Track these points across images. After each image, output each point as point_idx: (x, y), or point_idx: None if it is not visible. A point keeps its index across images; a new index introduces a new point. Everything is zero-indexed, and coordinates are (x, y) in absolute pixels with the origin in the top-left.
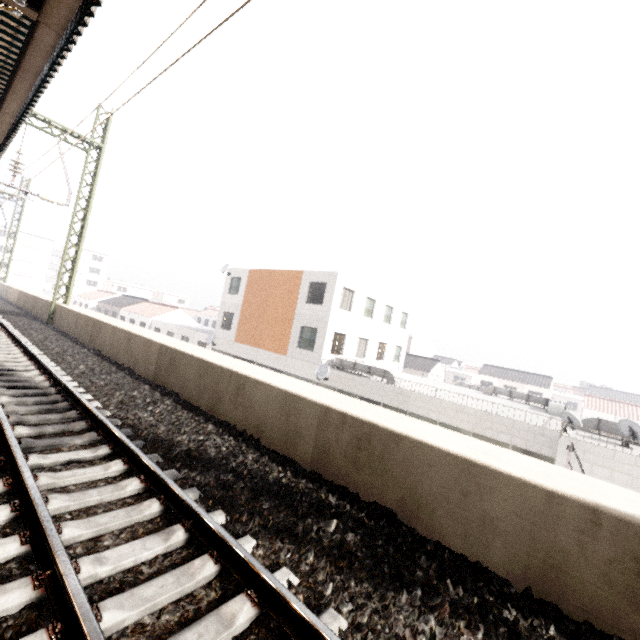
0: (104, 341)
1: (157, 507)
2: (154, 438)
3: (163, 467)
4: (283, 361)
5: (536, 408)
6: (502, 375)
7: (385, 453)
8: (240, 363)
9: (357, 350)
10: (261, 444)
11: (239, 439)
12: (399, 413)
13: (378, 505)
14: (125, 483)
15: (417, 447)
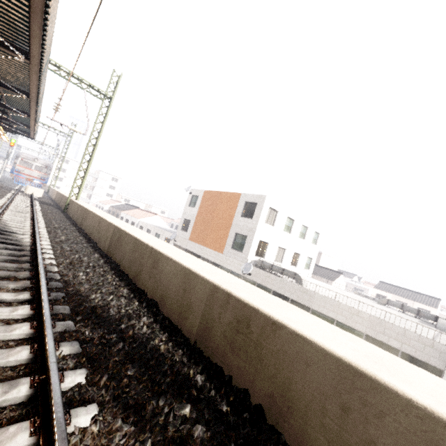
0: (87, 223)
1: (26, 355)
2: (75, 293)
3: (66, 318)
4: (220, 257)
5: (425, 322)
6: (395, 292)
7: (261, 340)
8: (166, 245)
9: (276, 256)
10: (161, 312)
11: (144, 305)
12: (303, 308)
13: (247, 395)
14: (16, 326)
15: (295, 339)
